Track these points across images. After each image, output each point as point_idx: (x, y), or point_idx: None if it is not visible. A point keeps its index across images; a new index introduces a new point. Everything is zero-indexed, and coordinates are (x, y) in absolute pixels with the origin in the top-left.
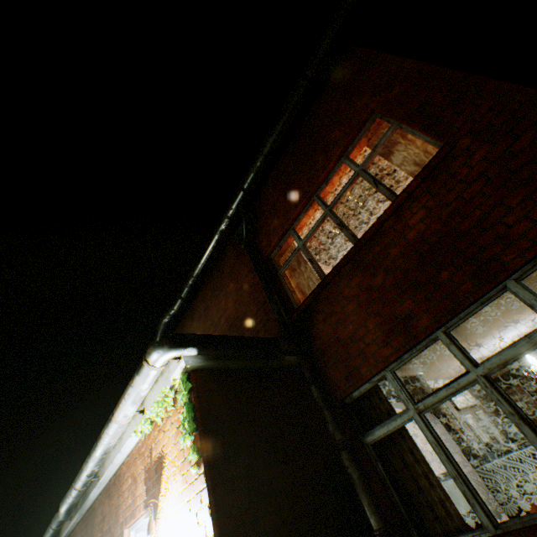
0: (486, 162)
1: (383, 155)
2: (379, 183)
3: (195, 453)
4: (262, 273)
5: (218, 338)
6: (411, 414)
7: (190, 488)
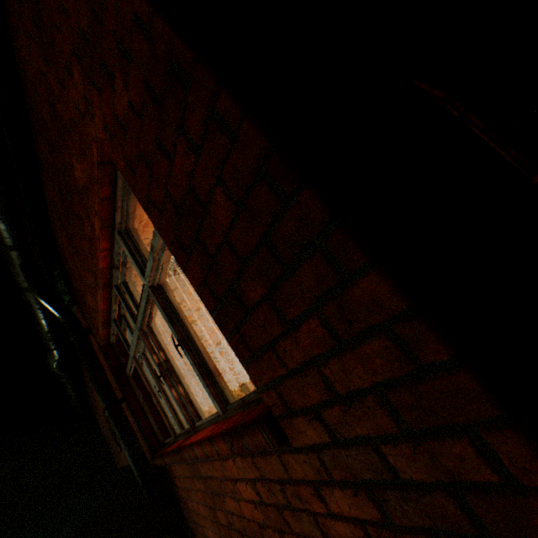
0: None
1: None
2: (186, 341)
3: None
4: (99, 390)
5: None
6: None
7: None
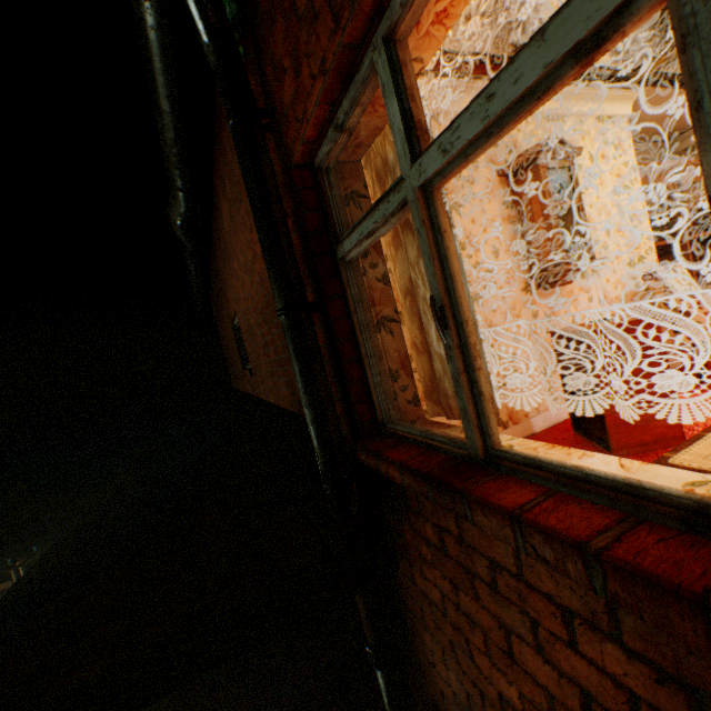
0: None
1: None
2: None
3: None
4: (273, 266)
5: None
6: None
7: None
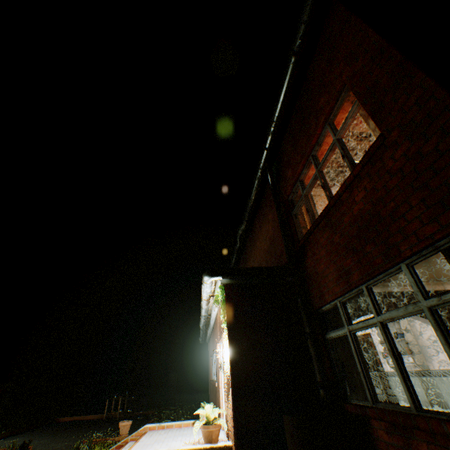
0: (404, 159)
1: (362, 117)
2: (346, 155)
3: (225, 324)
4: (279, 215)
5: (234, 271)
6: (345, 331)
7: (227, 337)
